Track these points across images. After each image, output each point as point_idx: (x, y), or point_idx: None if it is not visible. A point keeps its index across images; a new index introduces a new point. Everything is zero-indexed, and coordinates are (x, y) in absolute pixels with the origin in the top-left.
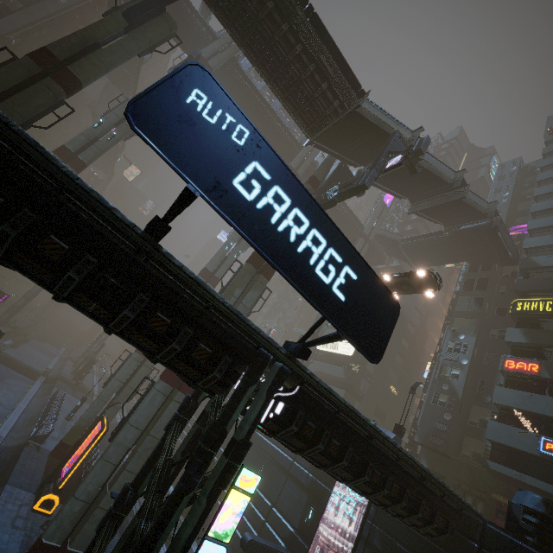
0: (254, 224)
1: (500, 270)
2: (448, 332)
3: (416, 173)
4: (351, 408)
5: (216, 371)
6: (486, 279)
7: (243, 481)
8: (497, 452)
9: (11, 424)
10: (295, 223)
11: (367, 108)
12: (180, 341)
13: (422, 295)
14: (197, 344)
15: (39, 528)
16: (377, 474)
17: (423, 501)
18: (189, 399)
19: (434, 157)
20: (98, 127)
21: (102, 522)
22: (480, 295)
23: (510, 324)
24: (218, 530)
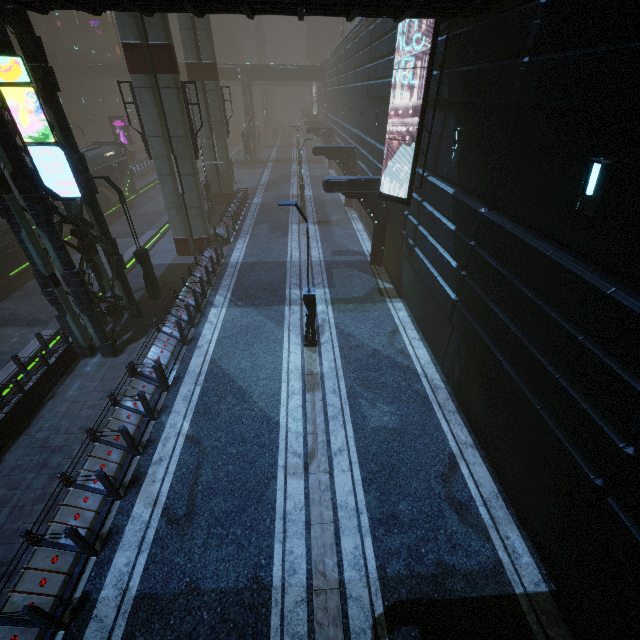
0: None
1: None
2: None
3: None
4: None
5: None
6: None
7: (4, 74)
8: None
9: None
10: None
11: None
12: None
13: None
14: None
15: None
16: None
17: None
18: None
19: None
20: None
21: None
22: None
23: None
24: (32, 135)
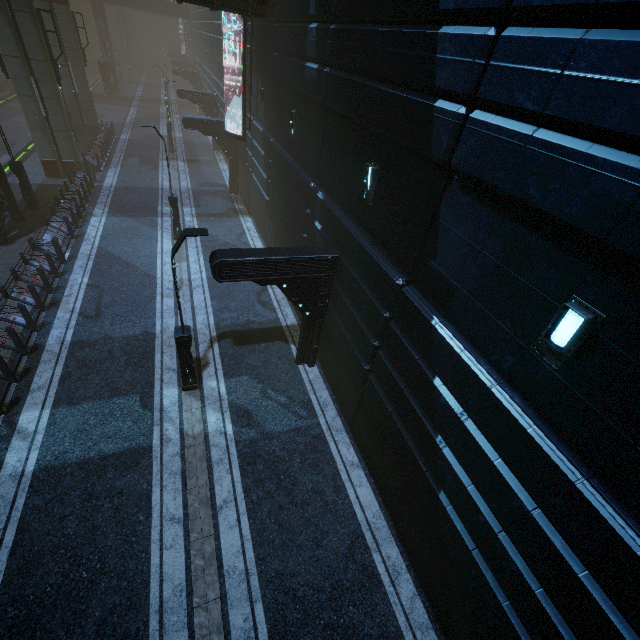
0: None
1: None
2: None
3: None
4: None
5: None
6: None
7: None
8: None
9: None
10: None
11: None
12: None
13: None
14: None
15: None
16: None
17: None
18: None
19: None
20: None
21: None
22: None
23: None
24: None
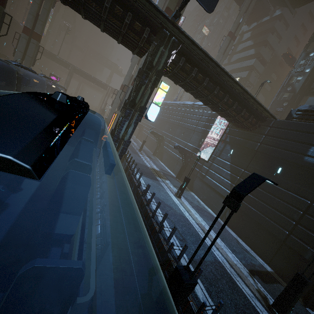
0: None
1: None
2: (302, 54)
3: None
4: (204, 51)
5: (144, 34)
6: None
7: (162, 87)
8: None
9: None
10: None
11: None
12: (128, 19)
13: (296, 38)
14: (135, 22)
15: None
16: (221, 93)
17: (245, 109)
18: (140, 68)
19: None
20: None
21: (121, 109)
22: None
23: None
24: (156, 101)
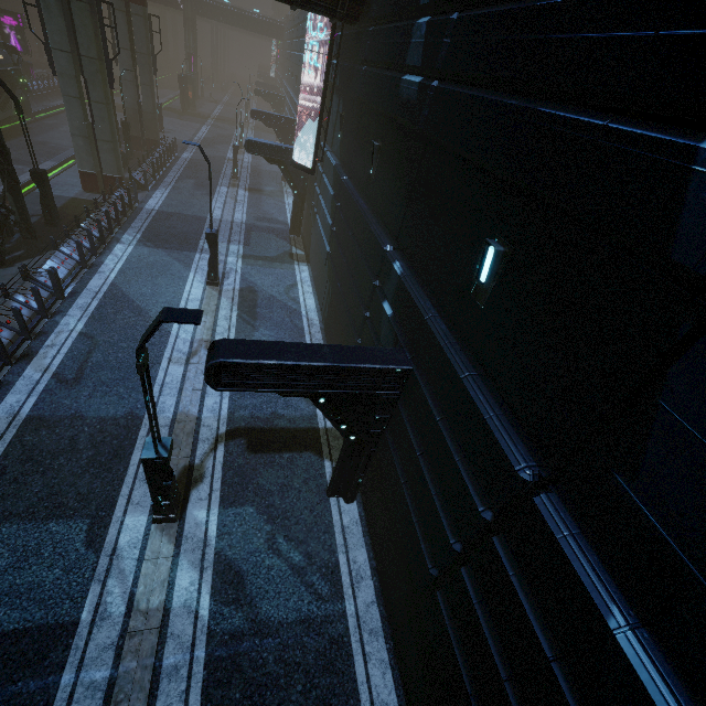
0: None
1: None
2: None
3: None
4: None
5: None
6: None
7: None
8: None
9: None
10: None
11: None
12: None
13: None
14: None
15: None
16: None
17: None
18: None
19: None
20: None
21: None
22: None
23: None
24: None
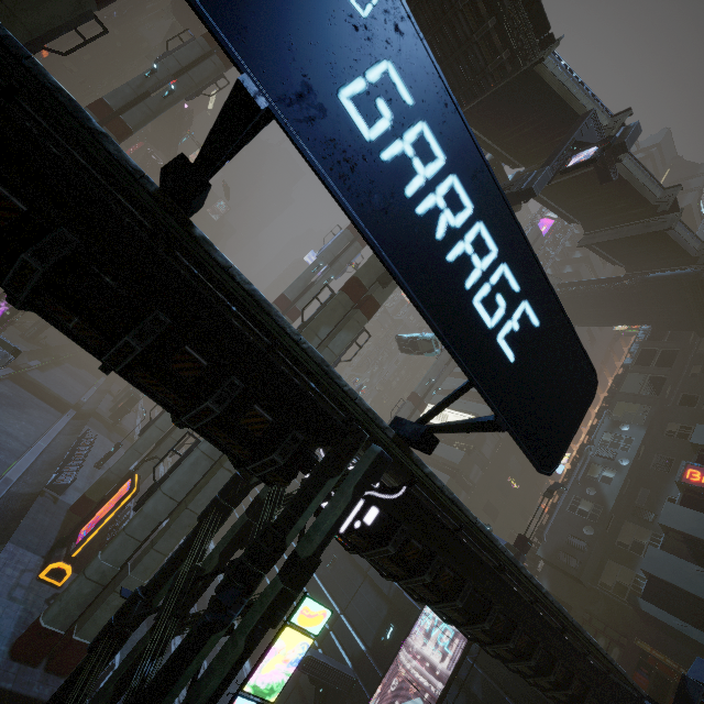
0: (372, 191)
1: (697, 341)
2: (605, 419)
3: (610, 181)
4: (484, 531)
5: (277, 452)
6: (674, 352)
7: (304, 616)
8: (654, 589)
9: (25, 466)
10: (449, 204)
11: (551, 68)
12: (220, 398)
13: None
14: (249, 405)
15: (43, 602)
16: (501, 620)
17: (559, 660)
18: (237, 479)
19: (637, 161)
20: (150, 76)
21: (98, 637)
22: (662, 373)
23: (699, 419)
24: (259, 684)
